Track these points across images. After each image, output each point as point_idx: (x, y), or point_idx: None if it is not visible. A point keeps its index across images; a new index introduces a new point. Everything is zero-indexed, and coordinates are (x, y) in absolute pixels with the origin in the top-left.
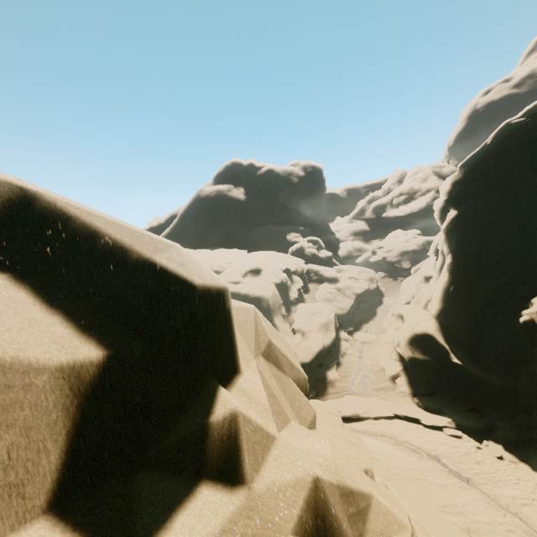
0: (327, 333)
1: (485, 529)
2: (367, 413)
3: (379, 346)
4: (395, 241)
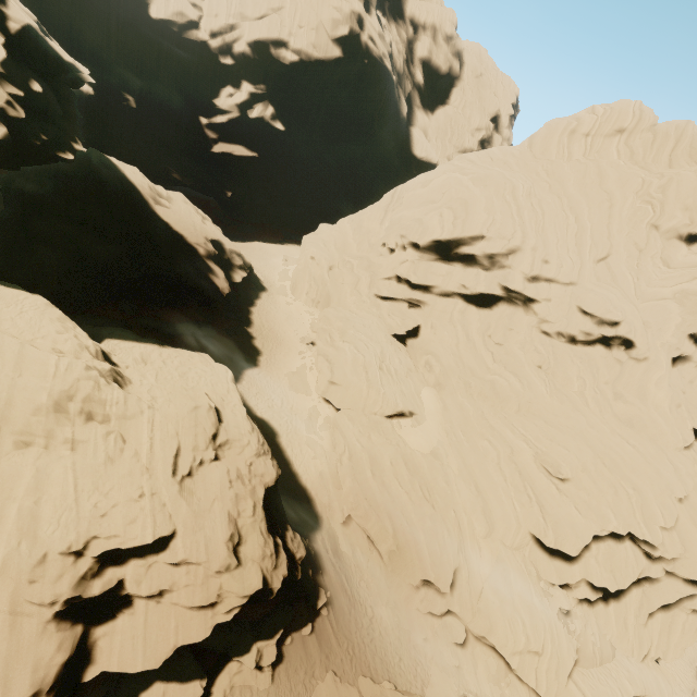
0: None
1: None
2: None
3: None
4: (172, 466)
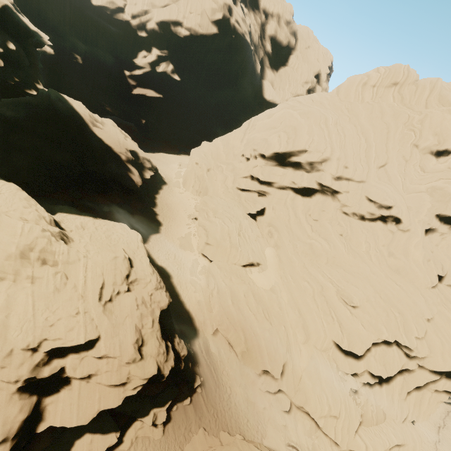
0: None
1: None
2: None
3: None
4: (99, 294)
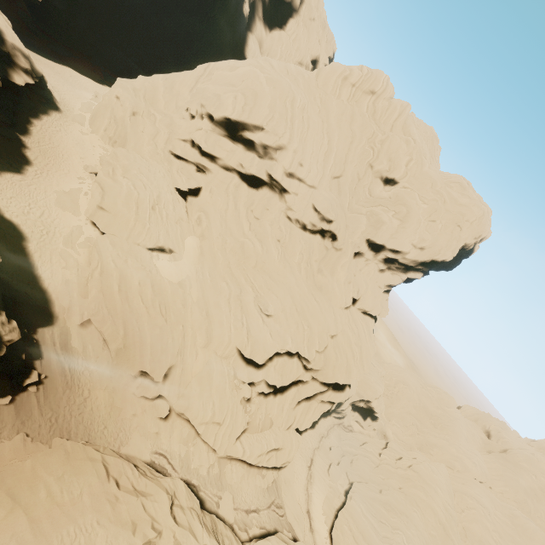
0: (287, 541)
1: (325, 460)
2: (297, 501)
3: (248, 486)
4: None
